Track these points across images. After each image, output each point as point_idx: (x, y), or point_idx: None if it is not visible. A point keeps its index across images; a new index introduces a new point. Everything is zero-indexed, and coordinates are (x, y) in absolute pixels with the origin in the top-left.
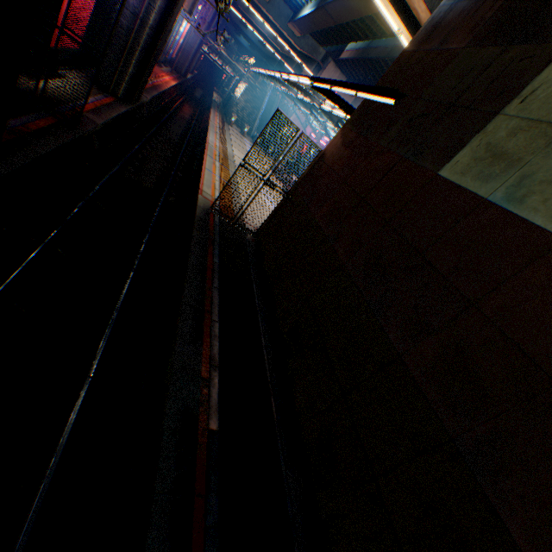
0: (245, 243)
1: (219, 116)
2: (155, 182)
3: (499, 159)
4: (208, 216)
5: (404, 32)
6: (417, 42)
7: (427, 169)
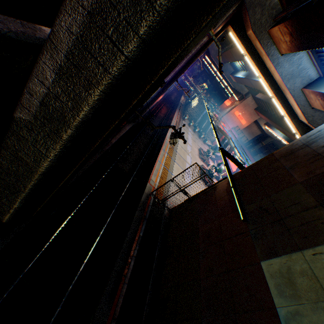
0: (162, 217)
1: (179, 114)
2: (130, 167)
3: (290, 285)
4: (147, 199)
5: (287, 117)
6: (280, 153)
7: (257, 252)
